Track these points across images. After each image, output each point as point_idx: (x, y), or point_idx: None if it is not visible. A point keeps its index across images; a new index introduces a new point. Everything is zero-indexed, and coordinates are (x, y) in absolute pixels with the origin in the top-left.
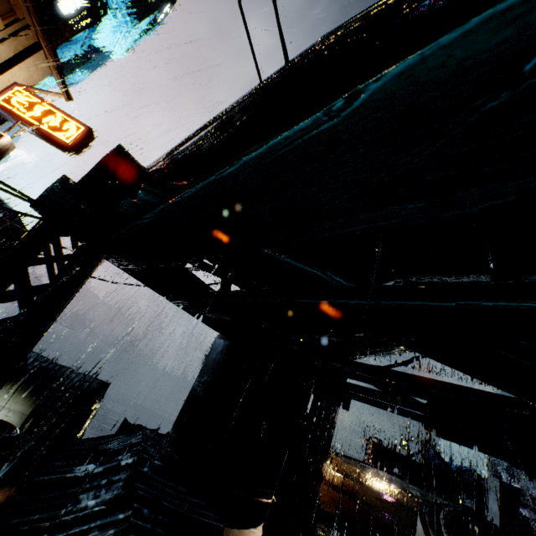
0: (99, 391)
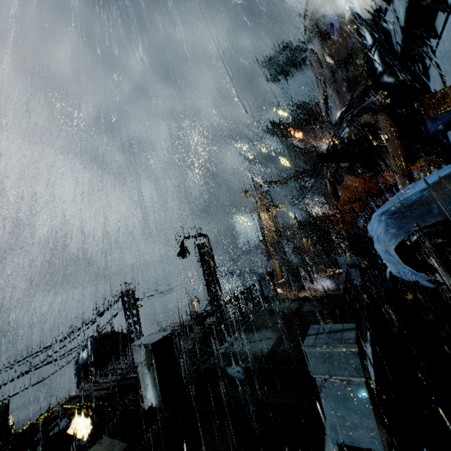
0: (3, 415)
